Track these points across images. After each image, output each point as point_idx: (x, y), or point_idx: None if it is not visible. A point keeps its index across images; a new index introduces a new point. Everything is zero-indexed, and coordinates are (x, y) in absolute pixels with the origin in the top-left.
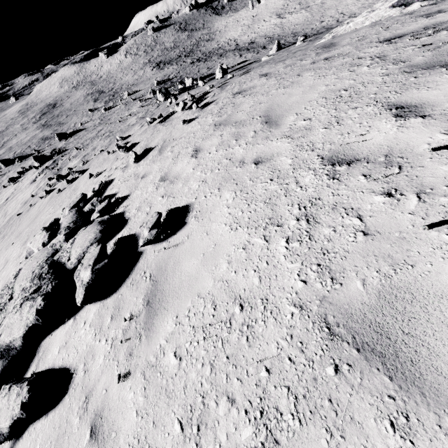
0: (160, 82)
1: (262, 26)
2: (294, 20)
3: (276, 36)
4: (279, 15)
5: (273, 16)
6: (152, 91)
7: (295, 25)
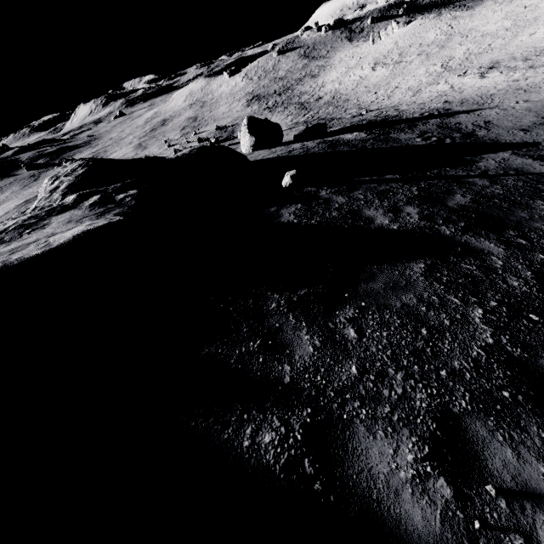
0: (220, 128)
1: (353, 74)
2: (373, 78)
3: (336, 98)
4: (376, 64)
5: (371, 64)
6: (198, 140)
7: (364, 87)
